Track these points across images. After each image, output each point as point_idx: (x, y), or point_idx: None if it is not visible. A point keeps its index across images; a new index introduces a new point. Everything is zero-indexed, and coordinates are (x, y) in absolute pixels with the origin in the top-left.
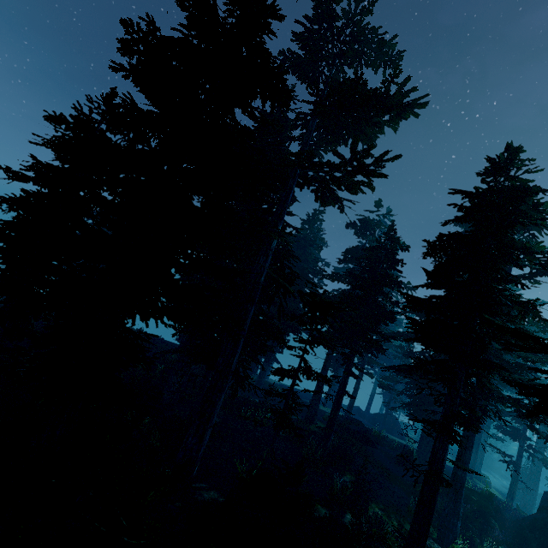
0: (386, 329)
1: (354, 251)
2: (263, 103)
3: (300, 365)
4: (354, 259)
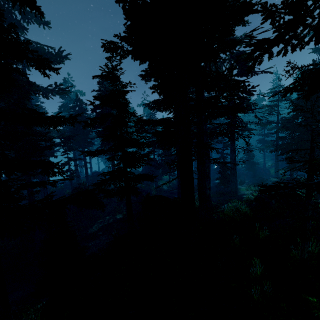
0: (92, 135)
1: (64, 106)
2: (35, 95)
3: (68, 159)
4: (66, 111)
